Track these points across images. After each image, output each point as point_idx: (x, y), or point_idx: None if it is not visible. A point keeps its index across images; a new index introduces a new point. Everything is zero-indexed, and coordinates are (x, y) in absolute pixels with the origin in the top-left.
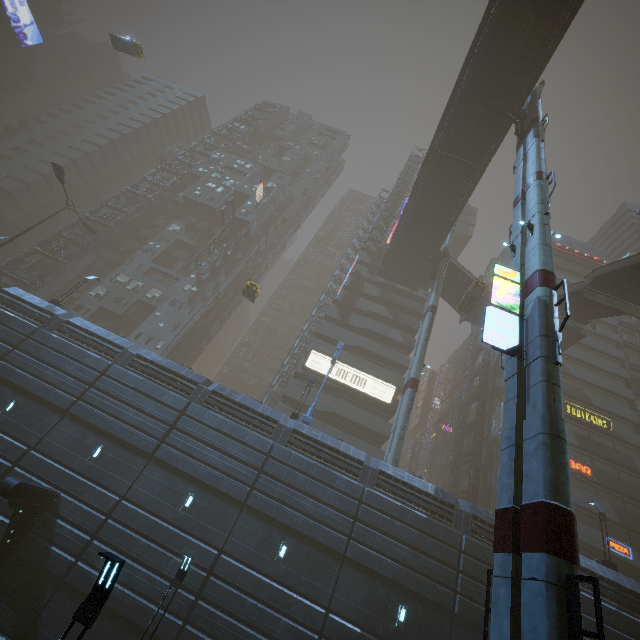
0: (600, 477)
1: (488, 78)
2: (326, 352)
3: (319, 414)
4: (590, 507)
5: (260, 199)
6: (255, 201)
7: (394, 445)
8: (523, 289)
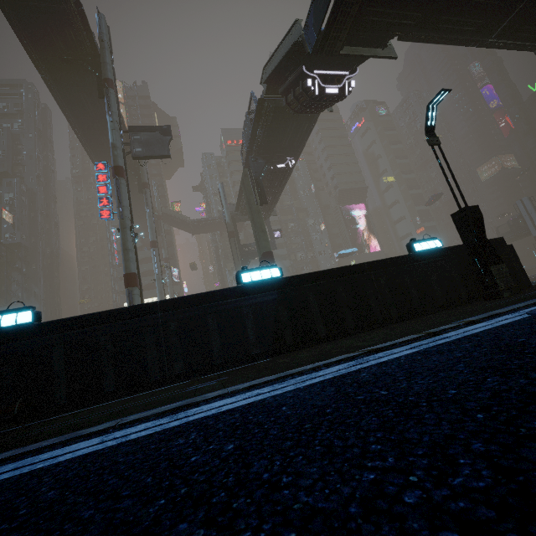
0: None
1: (106, 158)
2: None
3: None
4: None
5: (11, 218)
6: (9, 221)
7: None
8: None
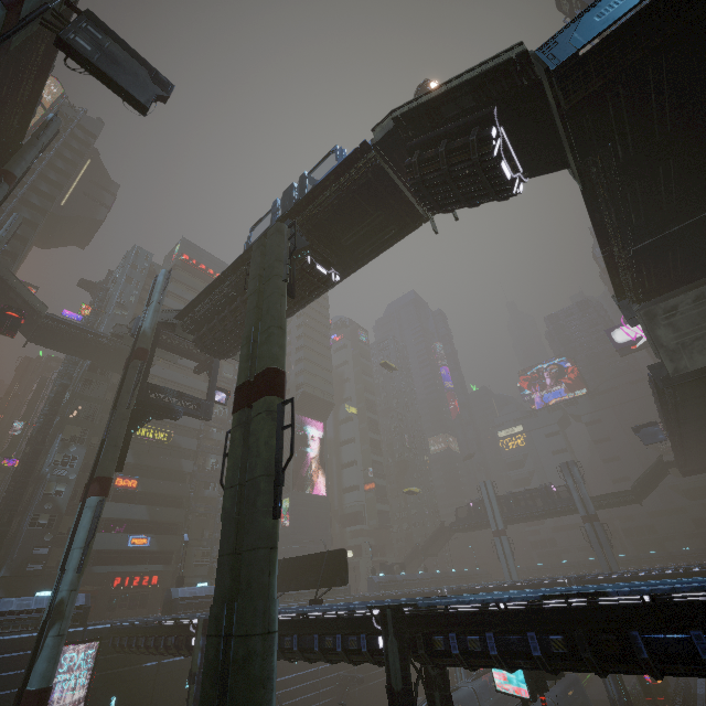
0: (145, 486)
1: None
2: None
3: None
4: (125, 516)
5: None
6: None
7: None
8: None
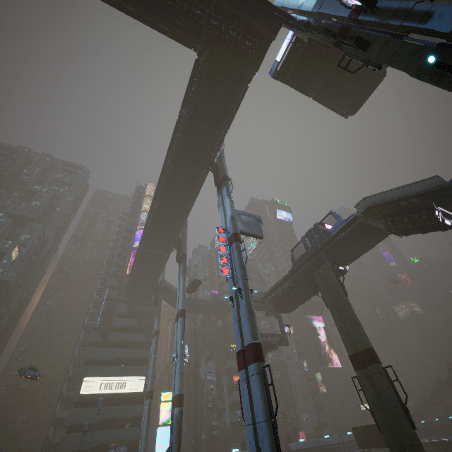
0: None
1: (160, 227)
2: (95, 373)
3: (96, 423)
4: None
5: (16, 256)
6: (11, 257)
7: (143, 445)
8: (174, 401)
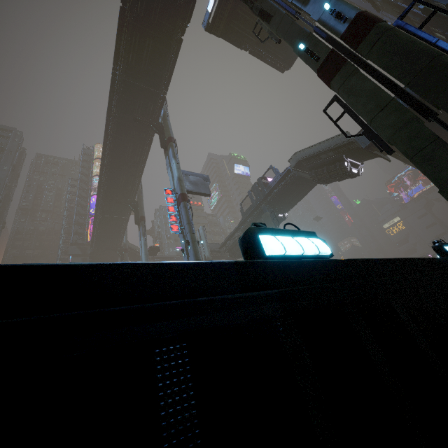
0: None
1: (114, 192)
2: None
3: None
4: None
5: None
6: None
7: None
8: None
